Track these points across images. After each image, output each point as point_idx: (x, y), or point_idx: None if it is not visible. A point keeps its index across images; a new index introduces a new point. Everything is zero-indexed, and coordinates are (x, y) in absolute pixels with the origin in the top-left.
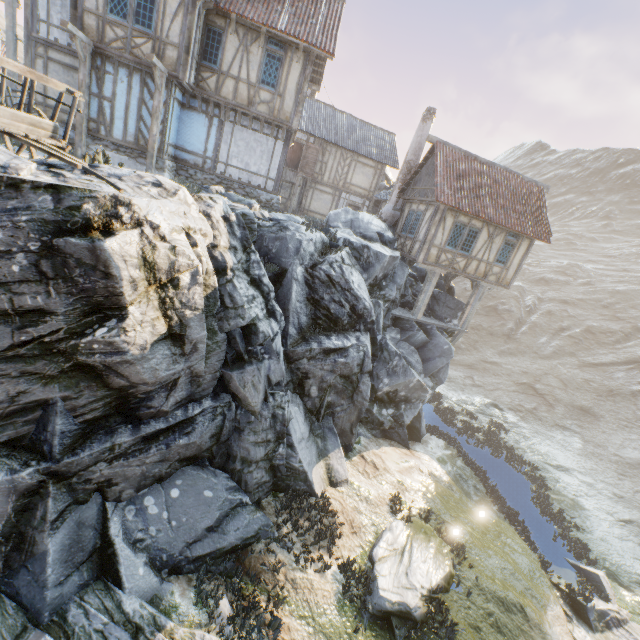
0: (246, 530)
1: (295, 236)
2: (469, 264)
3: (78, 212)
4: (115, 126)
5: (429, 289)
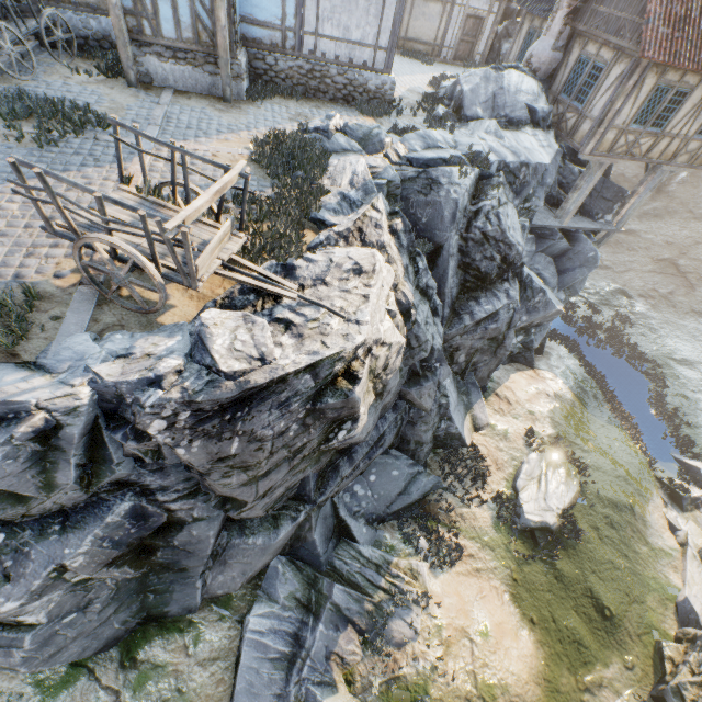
0: (424, 489)
1: (450, 195)
2: (656, 145)
3: (329, 375)
4: (161, 16)
5: (588, 187)
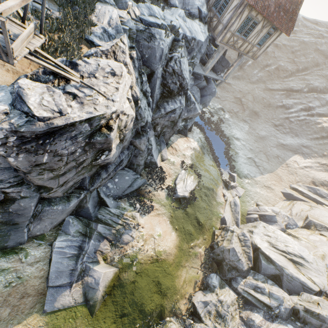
0: (139, 185)
1: (160, 45)
2: (243, 45)
3: (98, 125)
4: None
5: (217, 58)
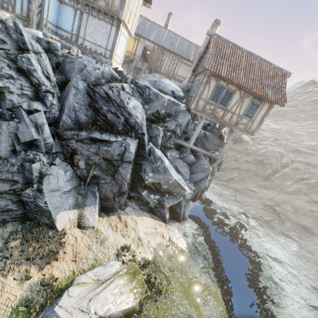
0: None
1: (83, 62)
2: (225, 114)
3: None
4: (17, 6)
5: (198, 128)
